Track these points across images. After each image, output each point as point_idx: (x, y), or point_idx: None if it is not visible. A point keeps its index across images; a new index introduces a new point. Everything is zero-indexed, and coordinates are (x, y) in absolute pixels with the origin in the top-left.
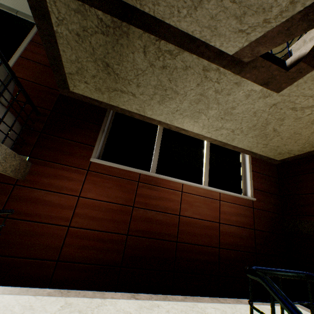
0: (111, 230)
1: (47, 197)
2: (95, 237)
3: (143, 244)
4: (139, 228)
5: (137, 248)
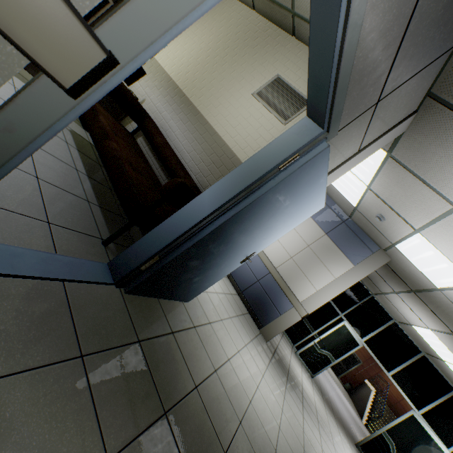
0: (394, 396)
1: (386, 377)
2: (390, 394)
3: (400, 407)
4: (401, 403)
5: (398, 406)
